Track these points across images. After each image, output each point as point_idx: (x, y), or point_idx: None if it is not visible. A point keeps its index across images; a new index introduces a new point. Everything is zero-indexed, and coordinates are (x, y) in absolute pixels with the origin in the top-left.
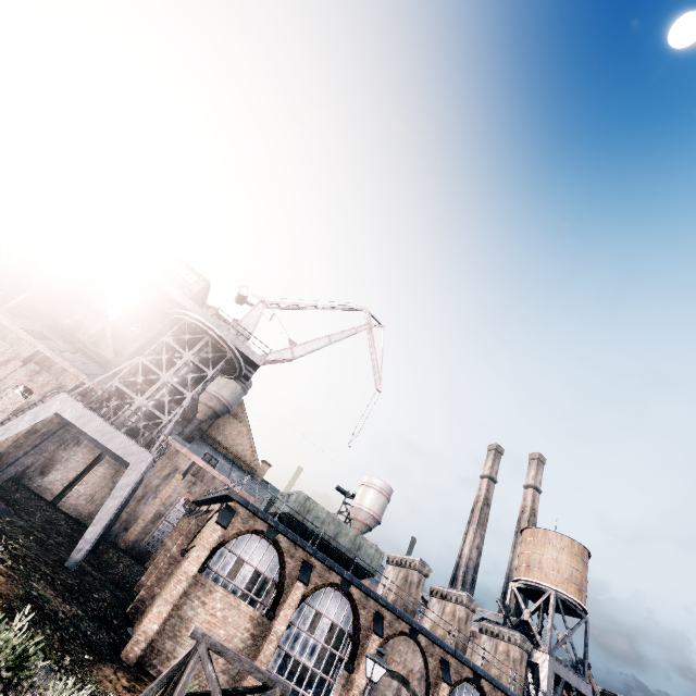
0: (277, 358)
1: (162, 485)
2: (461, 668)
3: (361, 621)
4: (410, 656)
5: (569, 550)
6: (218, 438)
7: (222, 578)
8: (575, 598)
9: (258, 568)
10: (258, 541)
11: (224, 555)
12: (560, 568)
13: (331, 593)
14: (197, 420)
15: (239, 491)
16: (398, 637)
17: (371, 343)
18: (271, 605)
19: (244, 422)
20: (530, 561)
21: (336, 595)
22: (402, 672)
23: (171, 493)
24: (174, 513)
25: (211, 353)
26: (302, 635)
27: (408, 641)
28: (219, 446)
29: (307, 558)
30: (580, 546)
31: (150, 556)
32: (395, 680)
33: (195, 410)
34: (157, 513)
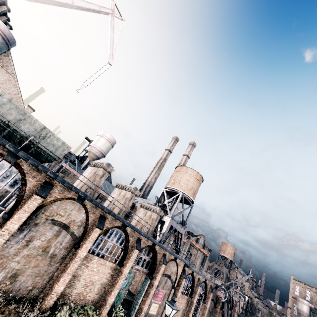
0: None
1: None
2: (115, 221)
3: (28, 186)
4: (75, 212)
5: (195, 177)
6: None
7: None
8: (191, 197)
9: None
10: None
11: None
12: (188, 184)
13: None
14: None
15: None
16: (66, 201)
17: (111, 26)
18: None
19: (11, 74)
20: (175, 180)
21: (3, 164)
22: (65, 221)
23: None
24: None
25: None
26: None
27: (75, 203)
28: None
29: None
30: (200, 176)
31: None
32: (56, 226)
33: None
34: None
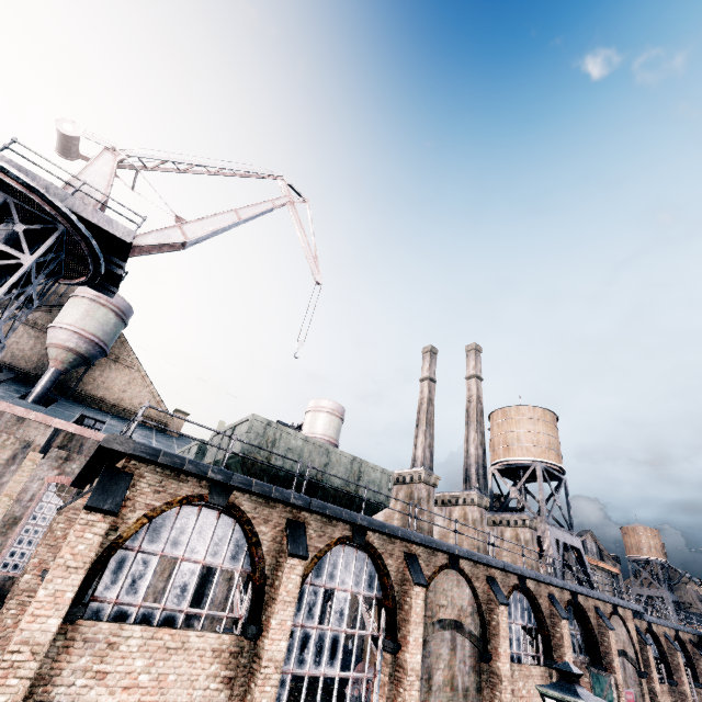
0: (160, 241)
1: (5, 475)
2: (507, 578)
3: (391, 575)
4: (456, 591)
5: (543, 420)
6: (97, 395)
7: (133, 607)
8: (557, 463)
9: (207, 561)
10: (195, 515)
11: (127, 563)
12: (539, 439)
13: (339, 553)
14: (51, 372)
15: (130, 434)
16: (438, 575)
17: (296, 222)
18: (248, 613)
19: (133, 366)
20: (507, 441)
21: (348, 553)
22: (453, 616)
23: (26, 482)
24: (42, 510)
25: (20, 225)
26: (312, 634)
27: (449, 573)
28: (102, 404)
29: (292, 515)
30: (550, 414)
31: (13, 583)
32: (447, 630)
33: (46, 362)
34: (7, 519)
